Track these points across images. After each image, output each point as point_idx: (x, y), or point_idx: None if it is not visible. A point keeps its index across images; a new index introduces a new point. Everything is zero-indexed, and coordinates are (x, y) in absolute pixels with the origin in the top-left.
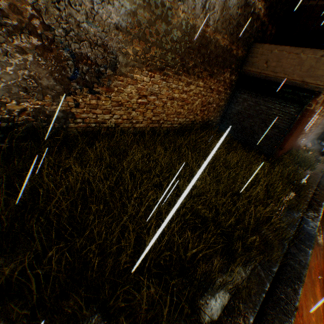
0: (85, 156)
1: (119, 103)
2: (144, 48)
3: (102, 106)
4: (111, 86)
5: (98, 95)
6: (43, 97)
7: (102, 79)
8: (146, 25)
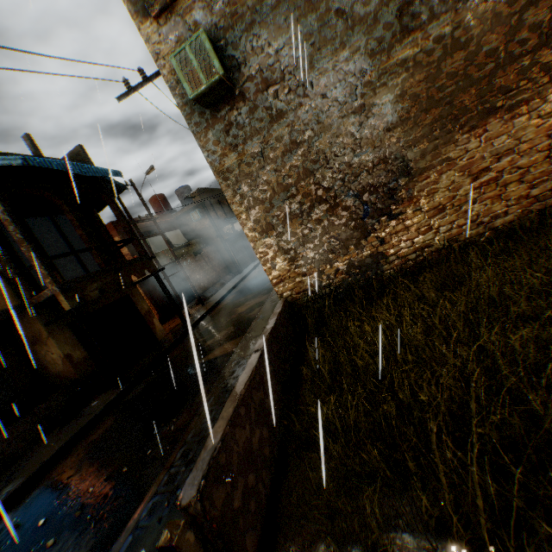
0: (400, 300)
1: (438, 208)
2: (439, 113)
3: (413, 227)
4: (413, 195)
5: (402, 216)
6: (346, 251)
7: (397, 196)
8: (425, 87)
